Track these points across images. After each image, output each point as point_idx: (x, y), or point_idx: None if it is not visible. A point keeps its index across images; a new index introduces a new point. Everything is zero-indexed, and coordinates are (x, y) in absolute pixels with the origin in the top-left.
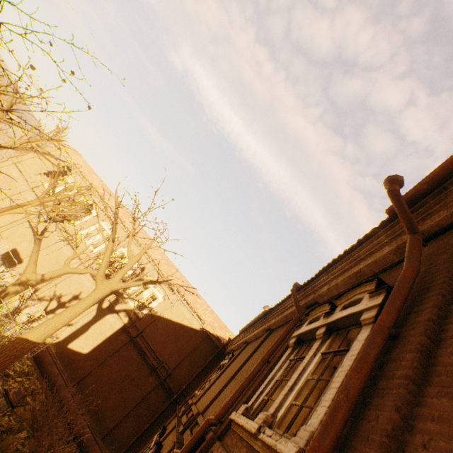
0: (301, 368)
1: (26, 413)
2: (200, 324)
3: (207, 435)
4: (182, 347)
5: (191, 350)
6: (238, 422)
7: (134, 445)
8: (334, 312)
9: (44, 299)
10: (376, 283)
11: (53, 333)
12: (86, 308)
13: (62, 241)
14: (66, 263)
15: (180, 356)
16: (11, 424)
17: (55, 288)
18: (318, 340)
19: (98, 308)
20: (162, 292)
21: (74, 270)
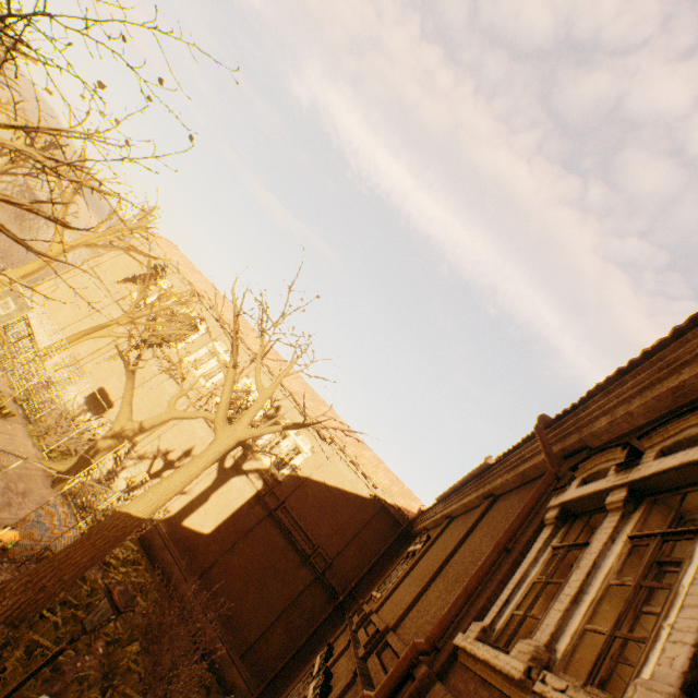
0: (587, 563)
1: (136, 617)
2: (370, 489)
3: (417, 671)
4: (346, 525)
5: (359, 529)
6: (476, 653)
7: (286, 669)
8: (640, 462)
9: (145, 456)
10: None
11: (162, 504)
12: (205, 467)
13: (162, 374)
14: (170, 404)
15: (342, 538)
16: (118, 632)
17: (159, 441)
18: (614, 512)
19: (219, 469)
20: (308, 442)
21: (182, 413)
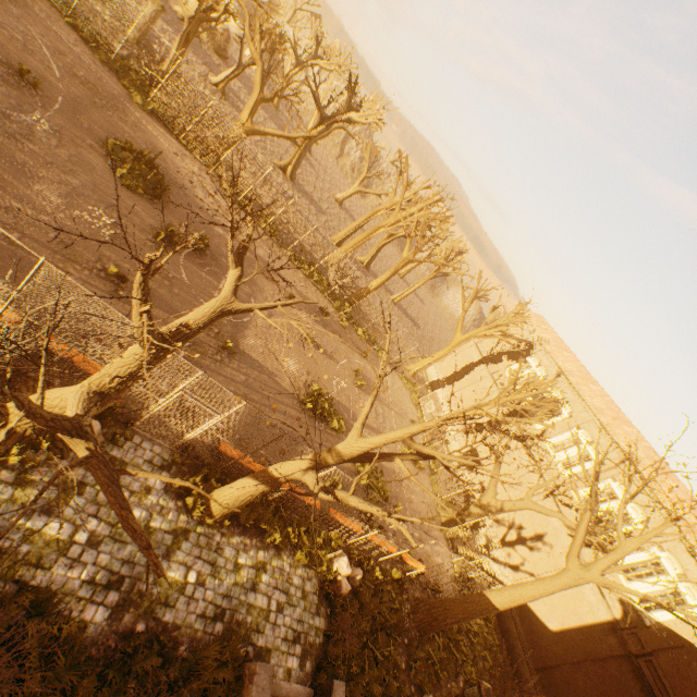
0: None
1: (484, 672)
2: None
3: None
4: None
5: None
6: None
7: None
8: None
9: (501, 522)
10: None
11: (513, 605)
12: (552, 591)
13: (522, 449)
14: (527, 495)
15: None
16: (472, 677)
17: (513, 513)
18: None
19: None
20: (696, 596)
21: (537, 507)
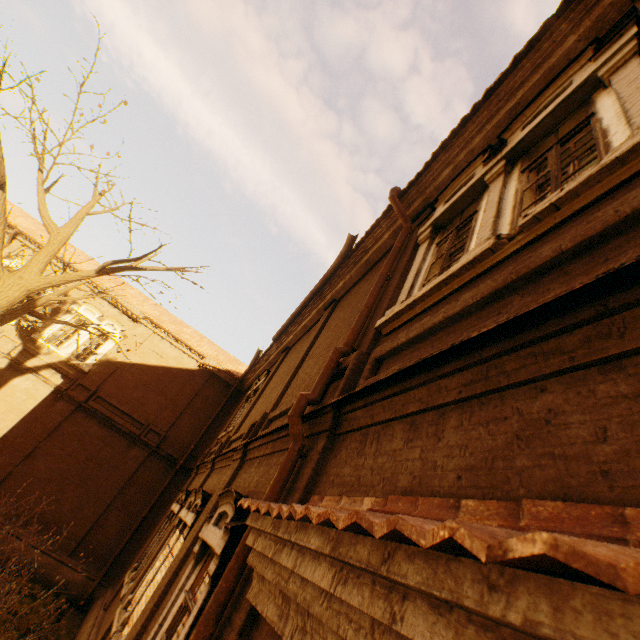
0: (493, 202)
1: None
2: (197, 361)
3: (348, 360)
4: (176, 398)
5: (191, 399)
6: (417, 297)
7: (131, 543)
8: (509, 143)
9: None
10: (593, 49)
11: None
12: None
13: None
14: None
15: (175, 410)
16: None
17: None
18: (496, 180)
19: None
20: (118, 326)
21: None
